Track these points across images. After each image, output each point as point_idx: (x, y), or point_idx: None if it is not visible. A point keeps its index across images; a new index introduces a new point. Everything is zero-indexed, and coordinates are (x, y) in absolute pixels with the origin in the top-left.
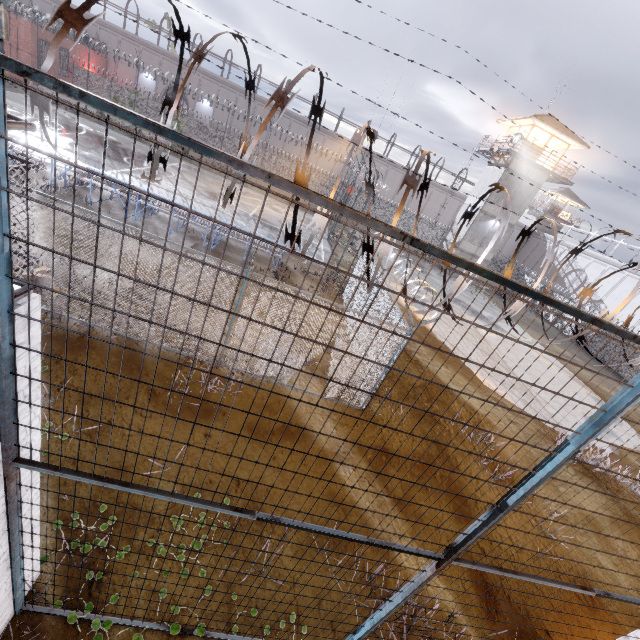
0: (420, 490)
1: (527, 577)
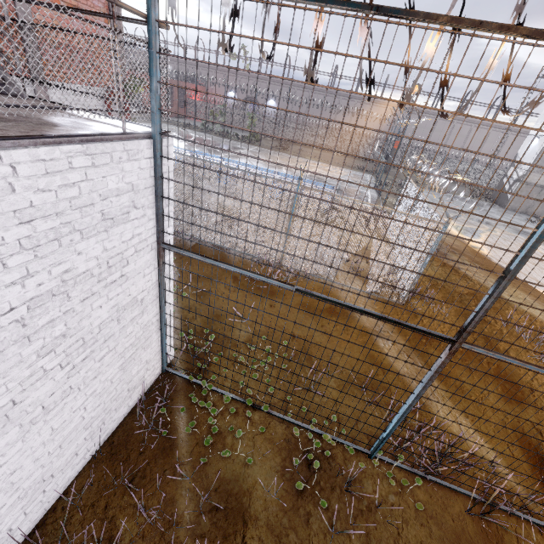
0: (462, 369)
1: None
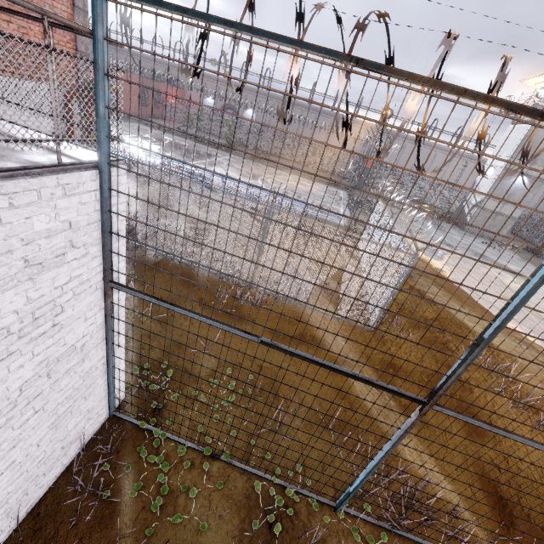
0: None
1: (521, 438)
